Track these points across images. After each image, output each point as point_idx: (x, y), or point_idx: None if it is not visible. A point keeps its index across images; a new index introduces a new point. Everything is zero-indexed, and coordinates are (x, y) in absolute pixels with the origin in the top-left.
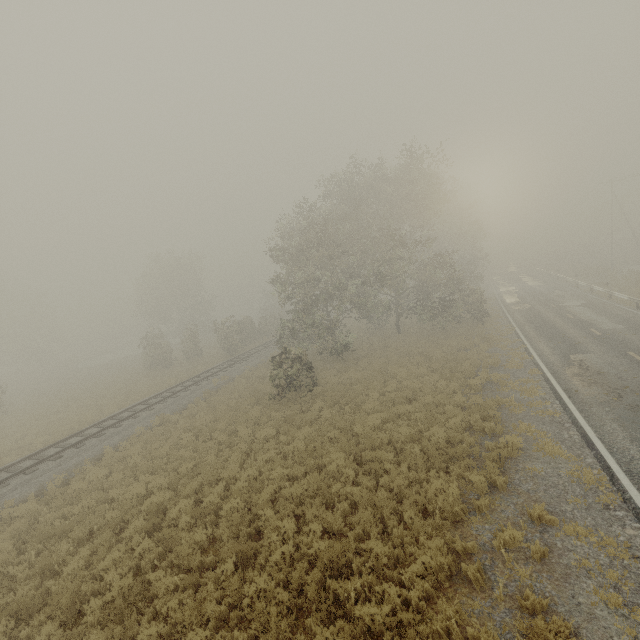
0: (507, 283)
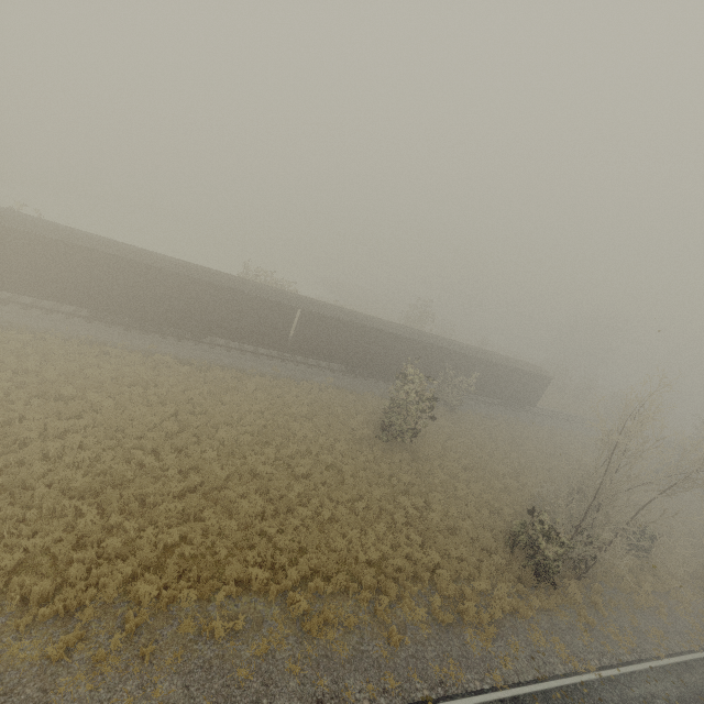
0: None
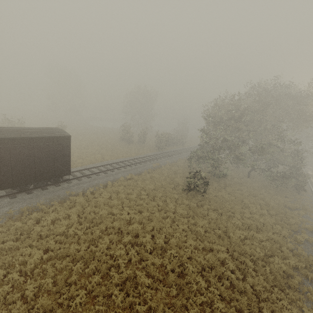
0: (312, 169)
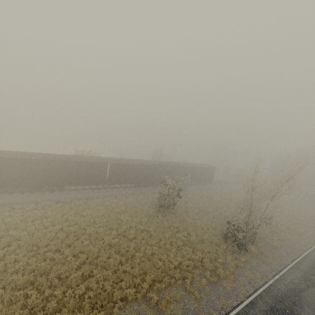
0: None
